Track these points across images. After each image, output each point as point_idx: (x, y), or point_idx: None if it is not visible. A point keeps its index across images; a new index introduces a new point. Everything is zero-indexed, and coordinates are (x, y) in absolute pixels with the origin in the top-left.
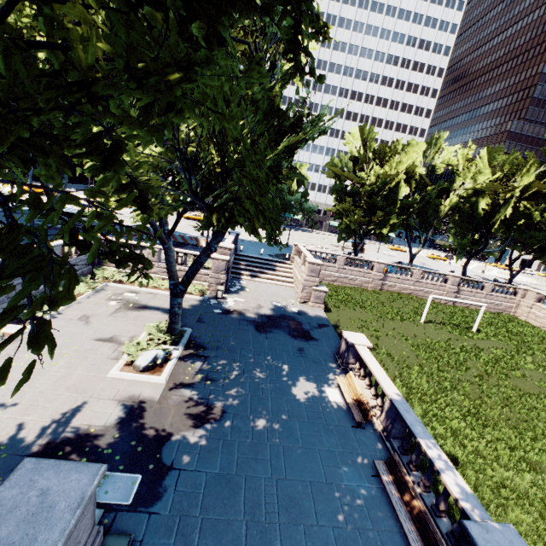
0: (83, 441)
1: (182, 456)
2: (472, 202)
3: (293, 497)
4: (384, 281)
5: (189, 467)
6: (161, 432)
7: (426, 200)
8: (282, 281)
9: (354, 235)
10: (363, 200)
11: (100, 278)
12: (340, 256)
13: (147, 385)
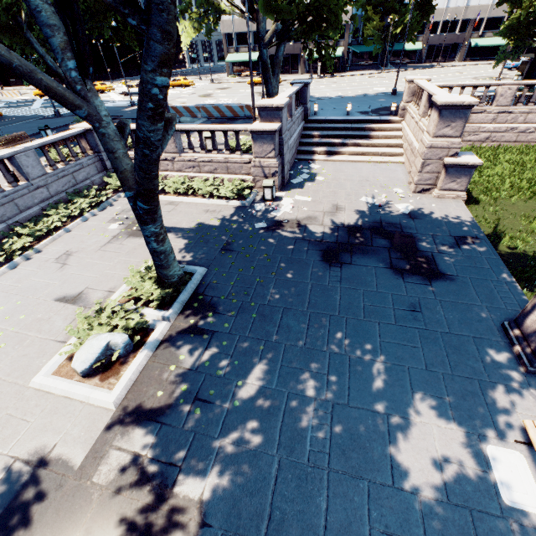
0: None
1: None
2: None
3: None
4: None
5: None
6: None
7: None
8: (382, 154)
9: None
10: None
11: (112, 188)
12: (506, 85)
13: (81, 412)
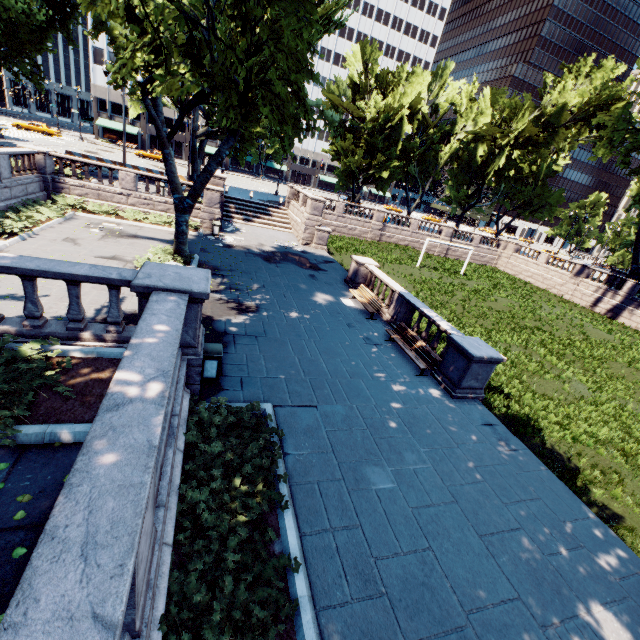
0: (136, 318)
1: (232, 328)
2: (470, 150)
3: (328, 348)
4: (383, 231)
5: (241, 333)
6: (206, 316)
7: (428, 145)
8: (279, 226)
9: (352, 182)
10: (364, 138)
11: (63, 206)
12: (340, 202)
13: None
